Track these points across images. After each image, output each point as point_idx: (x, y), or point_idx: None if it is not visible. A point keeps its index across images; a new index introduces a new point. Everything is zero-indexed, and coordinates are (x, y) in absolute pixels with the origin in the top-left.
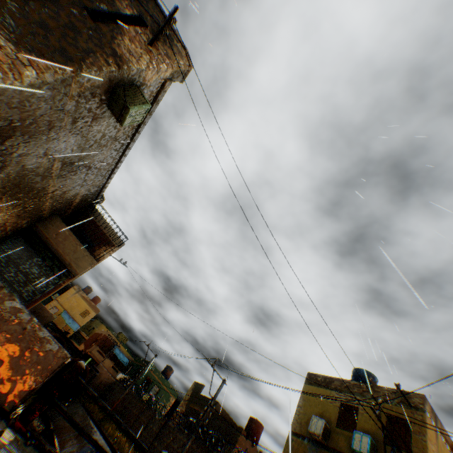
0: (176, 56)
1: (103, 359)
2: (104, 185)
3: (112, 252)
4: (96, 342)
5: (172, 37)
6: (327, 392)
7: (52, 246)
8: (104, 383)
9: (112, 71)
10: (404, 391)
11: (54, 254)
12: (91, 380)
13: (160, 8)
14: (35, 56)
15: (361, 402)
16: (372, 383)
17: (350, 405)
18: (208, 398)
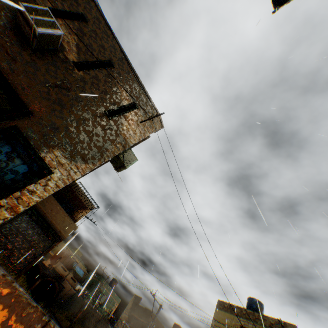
0: (154, 123)
1: (65, 272)
2: (86, 173)
3: (86, 214)
4: (60, 259)
5: (151, 108)
6: (231, 316)
7: (48, 219)
8: (67, 294)
9: (120, 152)
10: (283, 321)
11: (49, 224)
12: (59, 294)
13: (144, 89)
14: (79, 162)
15: (254, 326)
16: (261, 308)
17: (247, 327)
18: (145, 308)
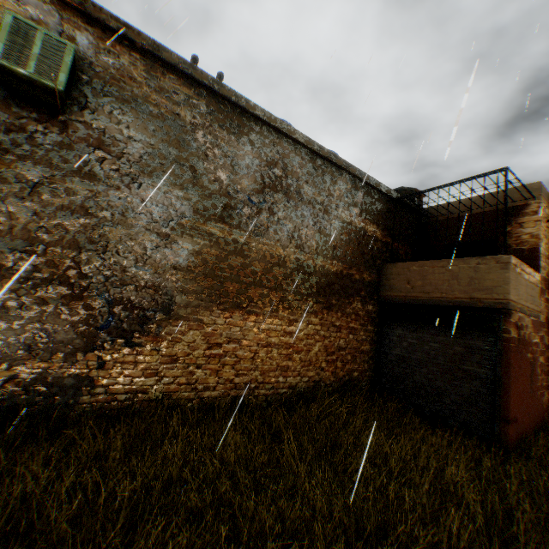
0: None
1: None
2: (356, 179)
3: (534, 217)
4: None
5: None
6: None
7: (421, 301)
8: None
9: None
10: None
11: (436, 307)
12: None
13: None
14: None
15: None
16: None
17: None
18: None
